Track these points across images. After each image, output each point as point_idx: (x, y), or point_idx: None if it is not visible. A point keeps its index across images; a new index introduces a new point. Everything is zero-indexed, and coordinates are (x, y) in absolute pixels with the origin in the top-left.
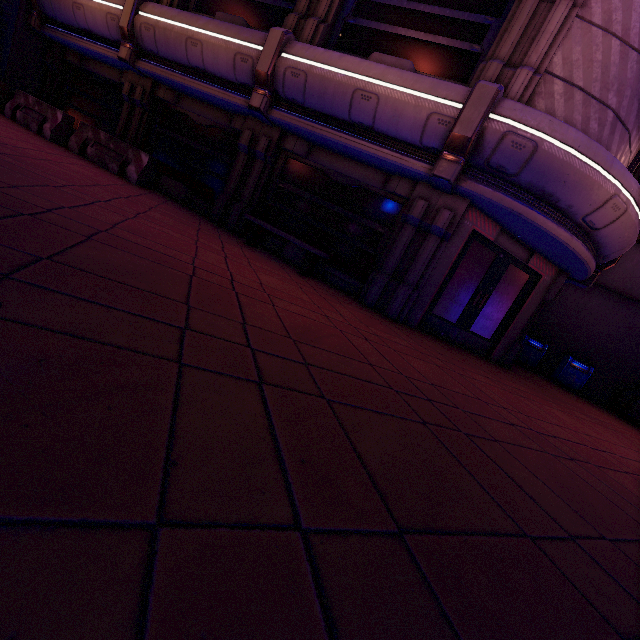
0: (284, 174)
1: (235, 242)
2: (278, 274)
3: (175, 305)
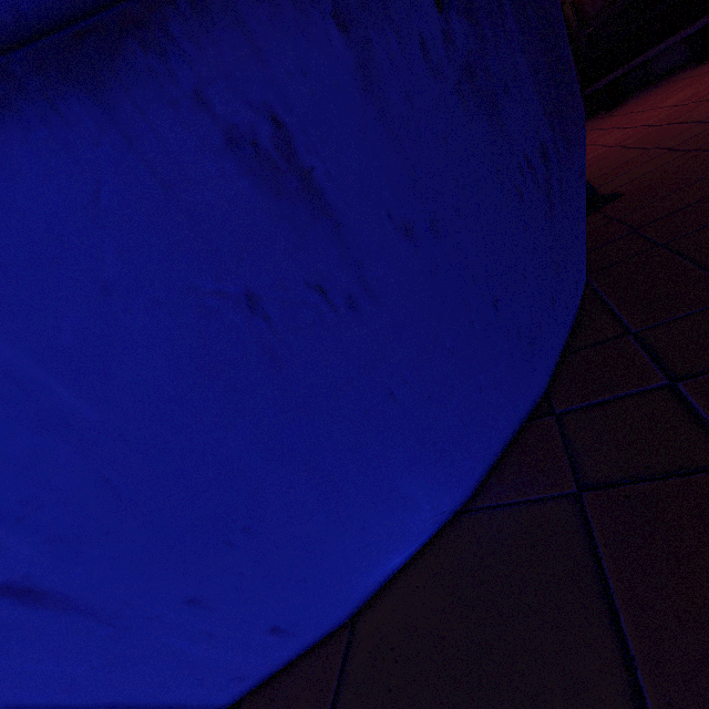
0: (582, 19)
1: (599, 120)
2: (676, 89)
3: (646, 154)
